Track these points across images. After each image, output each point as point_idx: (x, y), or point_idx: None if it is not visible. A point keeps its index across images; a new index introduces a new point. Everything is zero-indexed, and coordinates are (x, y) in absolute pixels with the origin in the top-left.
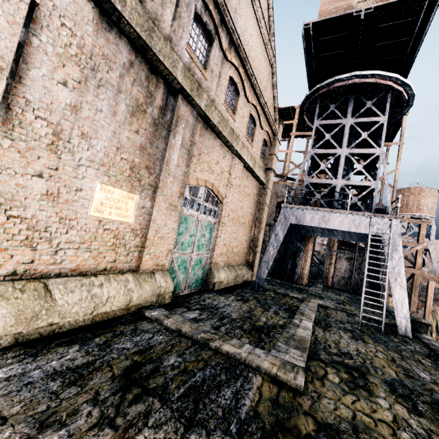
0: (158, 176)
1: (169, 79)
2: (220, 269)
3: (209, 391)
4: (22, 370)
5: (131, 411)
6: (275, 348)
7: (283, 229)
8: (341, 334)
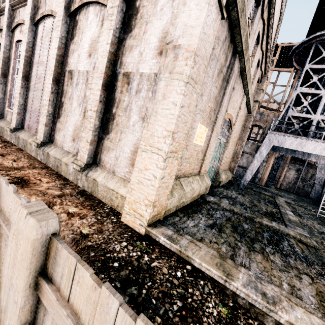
0: (216, 115)
1: (237, 45)
2: (222, 172)
3: (277, 242)
4: (194, 223)
5: (256, 246)
6: (288, 225)
7: (267, 149)
8: (311, 221)
